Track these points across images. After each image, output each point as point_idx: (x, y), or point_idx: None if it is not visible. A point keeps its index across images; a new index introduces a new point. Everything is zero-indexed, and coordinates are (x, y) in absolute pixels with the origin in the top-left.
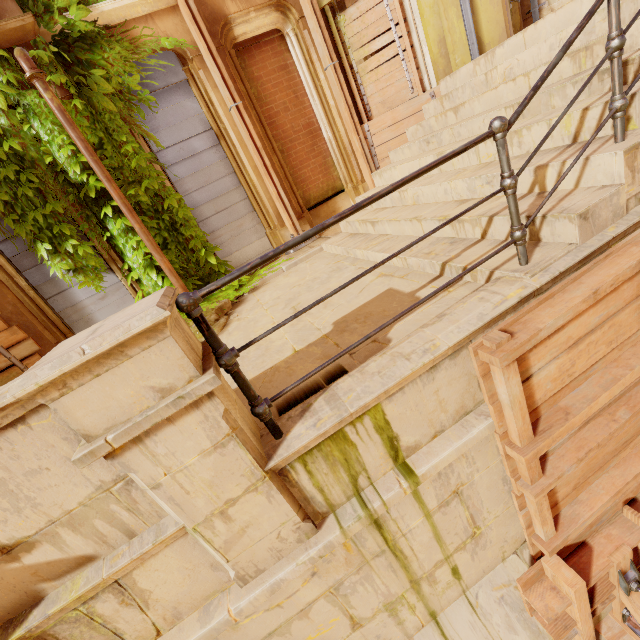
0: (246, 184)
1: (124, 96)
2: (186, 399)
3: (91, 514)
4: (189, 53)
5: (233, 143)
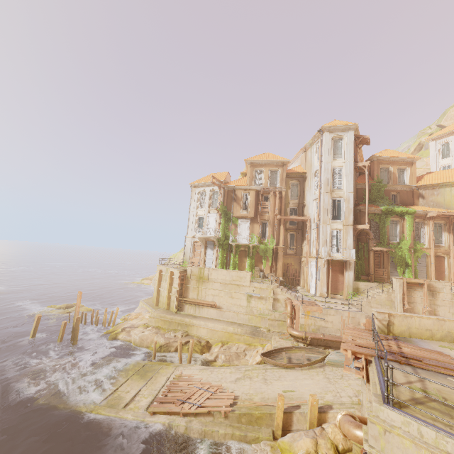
0: (427, 273)
1: (417, 256)
2: (450, 286)
3: (440, 288)
4: (429, 255)
5: (428, 267)
